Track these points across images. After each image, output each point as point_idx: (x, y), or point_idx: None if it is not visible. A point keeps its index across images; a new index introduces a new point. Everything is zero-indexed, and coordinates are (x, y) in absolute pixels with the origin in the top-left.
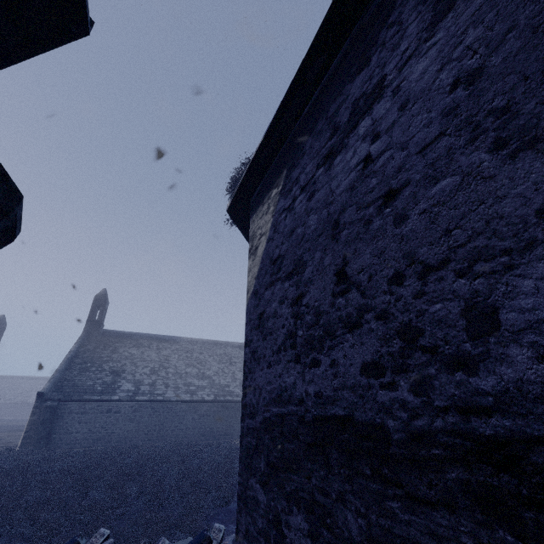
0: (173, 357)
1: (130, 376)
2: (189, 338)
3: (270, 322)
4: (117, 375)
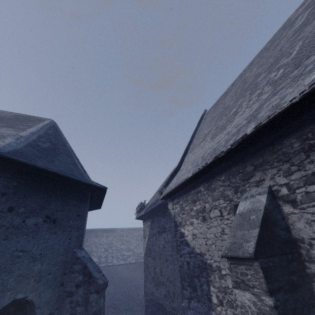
0: (114, 240)
1: (95, 254)
2: (120, 228)
3: (149, 269)
4: (90, 254)
